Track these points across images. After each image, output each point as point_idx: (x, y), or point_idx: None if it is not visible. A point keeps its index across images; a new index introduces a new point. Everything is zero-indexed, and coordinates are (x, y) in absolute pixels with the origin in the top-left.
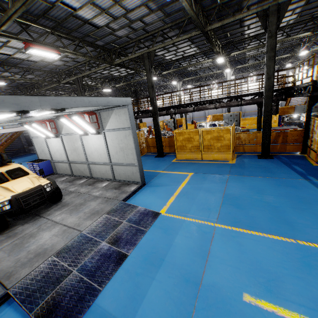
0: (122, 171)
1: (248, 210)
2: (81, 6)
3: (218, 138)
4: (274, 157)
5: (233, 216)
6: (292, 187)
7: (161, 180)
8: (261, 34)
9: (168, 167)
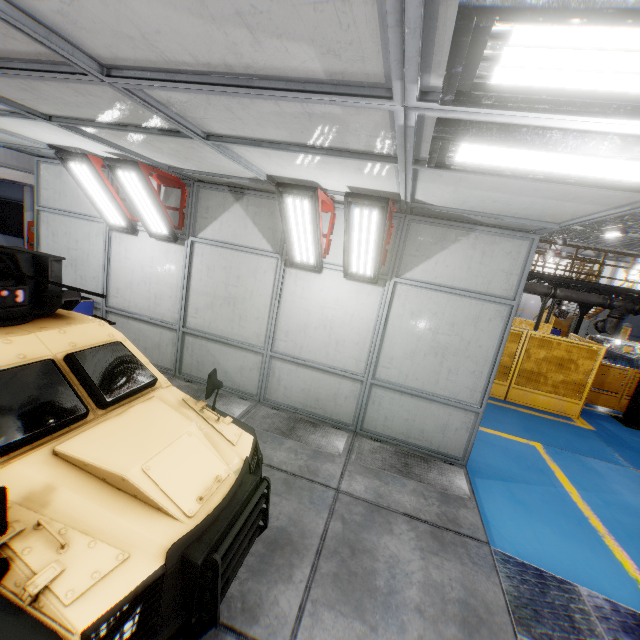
0: (406, 411)
1: None
2: None
3: (561, 362)
4: None
5: None
6: None
7: (487, 455)
8: None
9: None
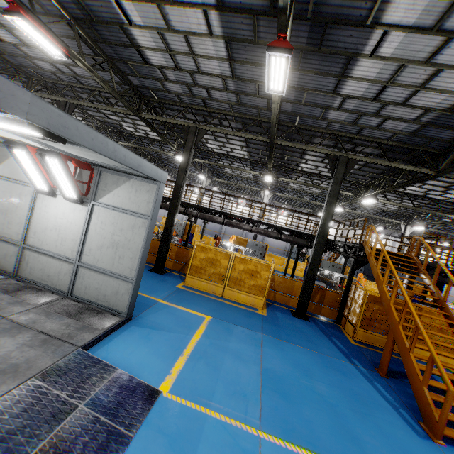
0: (97, 283)
1: (300, 406)
2: (142, 25)
3: (253, 273)
4: (309, 319)
5: (283, 417)
6: (342, 372)
7: (160, 318)
8: (313, 174)
9: (171, 295)
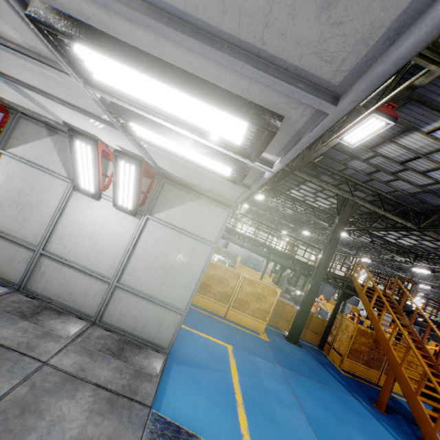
0: (136, 310)
1: None
2: None
3: (259, 296)
4: (301, 345)
5: None
6: (357, 411)
7: (192, 349)
8: (298, 200)
9: None
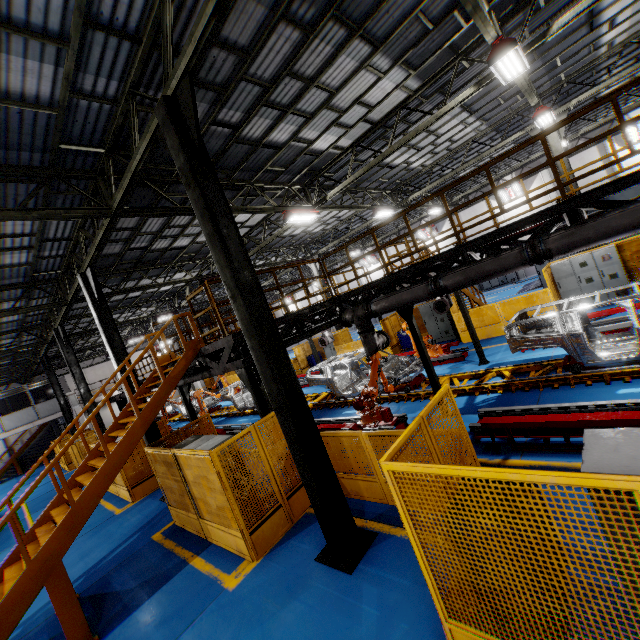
0: None
1: None
2: None
3: None
4: None
5: None
6: None
7: None
8: (250, 232)
9: None
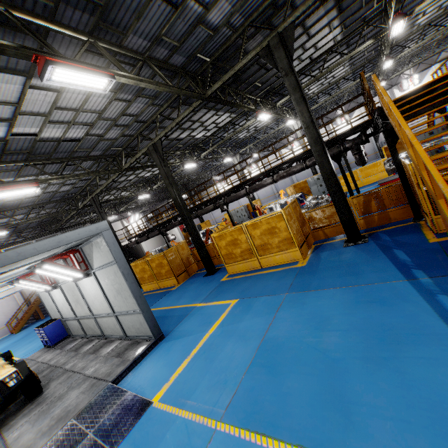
0: (130, 322)
1: (284, 377)
2: (39, 129)
3: (272, 230)
4: (368, 239)
5: (254, 398)
6: (380, 302)
7: (189, 324)
8: (306, 67)
9: (211, 293)
